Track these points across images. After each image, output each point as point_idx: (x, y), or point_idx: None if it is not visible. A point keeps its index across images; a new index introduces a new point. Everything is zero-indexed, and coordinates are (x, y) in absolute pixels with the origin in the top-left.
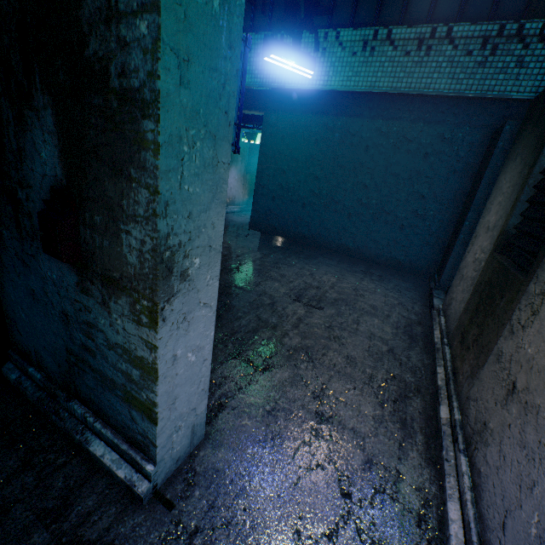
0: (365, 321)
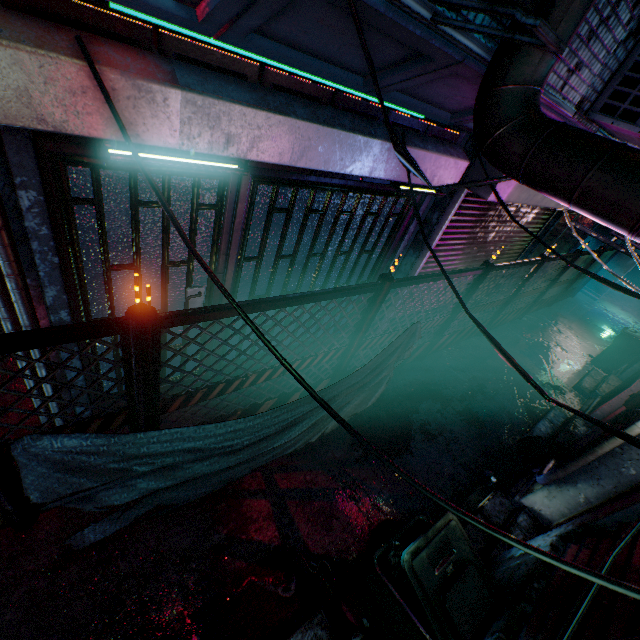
0: (633, 301)
